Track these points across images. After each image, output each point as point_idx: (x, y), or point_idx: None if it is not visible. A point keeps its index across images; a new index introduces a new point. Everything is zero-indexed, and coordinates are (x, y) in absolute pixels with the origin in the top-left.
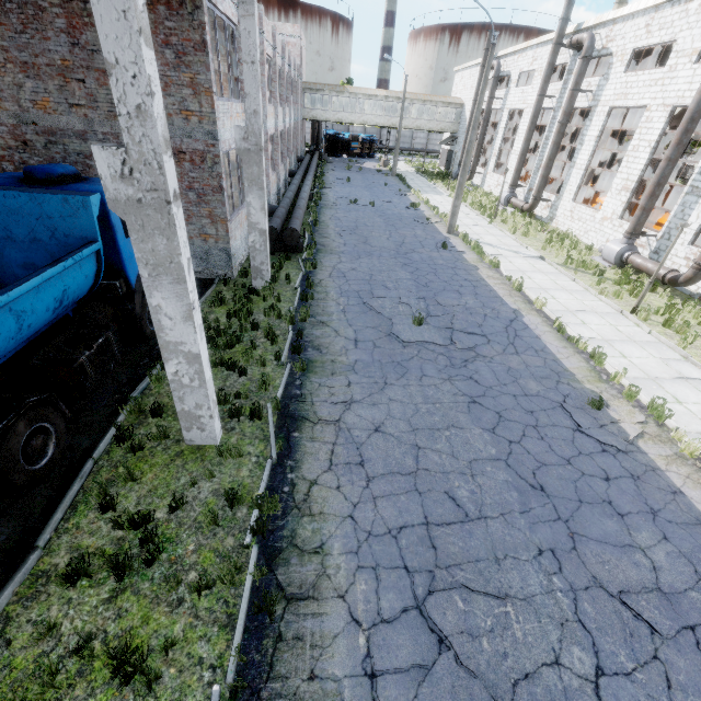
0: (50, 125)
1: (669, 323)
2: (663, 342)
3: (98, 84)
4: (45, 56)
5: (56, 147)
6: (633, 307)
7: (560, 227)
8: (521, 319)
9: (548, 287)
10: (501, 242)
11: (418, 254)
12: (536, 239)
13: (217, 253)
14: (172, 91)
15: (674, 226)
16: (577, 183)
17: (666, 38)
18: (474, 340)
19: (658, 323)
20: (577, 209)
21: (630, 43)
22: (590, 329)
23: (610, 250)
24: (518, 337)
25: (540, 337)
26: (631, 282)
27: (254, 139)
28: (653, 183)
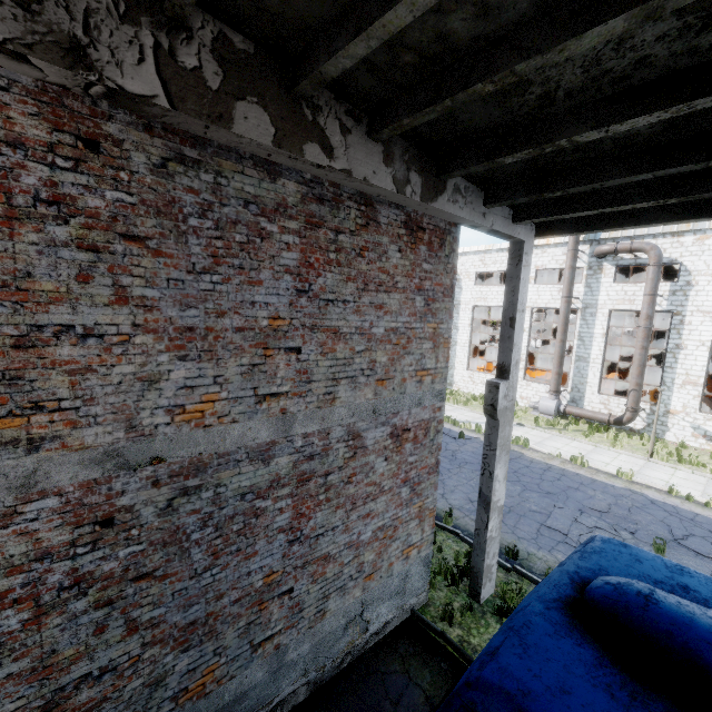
0: (198, 451)
1: (682, 459)
2: (710, 478)
3: (319, 352)
4: (238, 312)
5: (194, 498)
6: (650, 453)
7: (463, 390)
8: (651, 497)
9: (582, 453)
10: (469, 416)
11: (463, 453)
12: (475, 405)
13: (416, 570)
14: (412, 347)
15: (578, 382)
16: (466, 356)
17: (502, 269)
18: (702, 544)
19: (671, 461)
20: (476, 375)
21: (471, 268)
22: (680, 485)
23: (547, 405)
24: (696, 521)
25: (697, 512)
26: (594, 429)
27: (511, 393)
28: (558, 356)
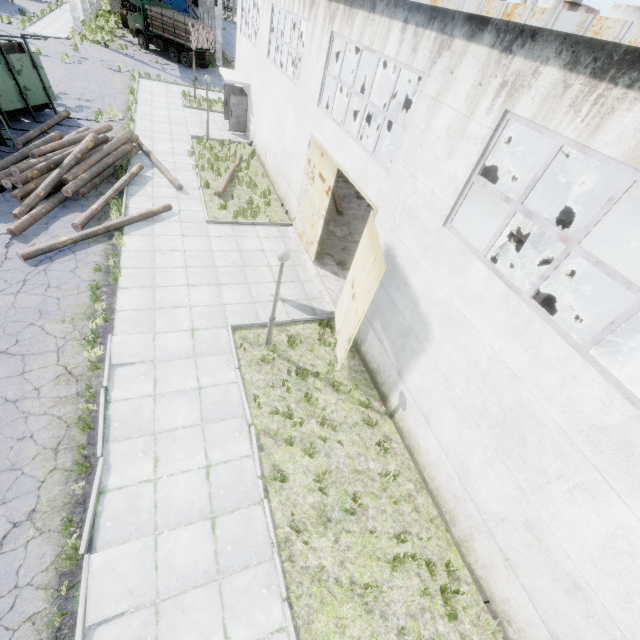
0: None
1: None
2: None
3: None
4: None
5: None
6: None
7: None
8: None
9: None
10: None
11: None
12: None
13: None
14: None
15: None
16: None
17: None
18: None
19: None
20: None
21: None
22: None
23: None
24: None
25: None
26: None
27: None
28: None
